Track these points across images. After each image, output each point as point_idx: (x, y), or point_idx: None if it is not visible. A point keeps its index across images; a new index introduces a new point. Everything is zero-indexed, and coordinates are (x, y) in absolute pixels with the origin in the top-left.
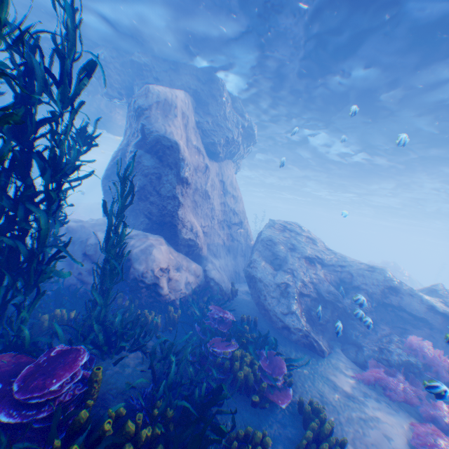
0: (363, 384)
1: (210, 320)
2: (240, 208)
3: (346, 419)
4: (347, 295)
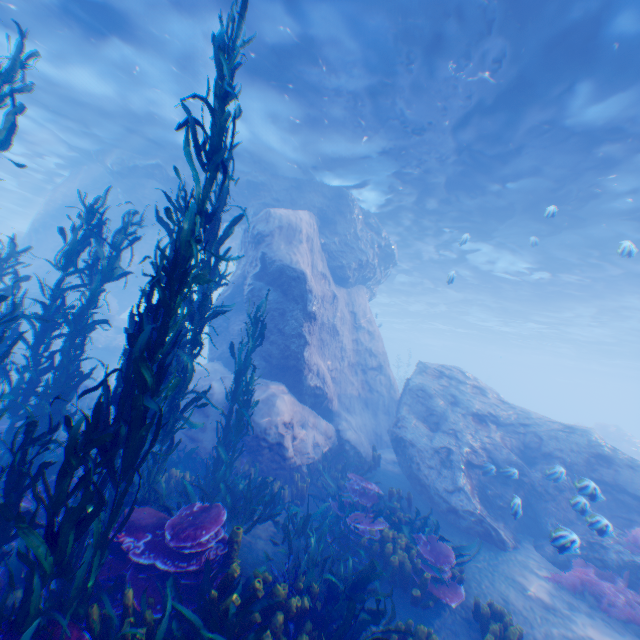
0: (567, 592)
1: (349, 492)
2: (379, 347)
3: (543, 636)
4: (536, 466)
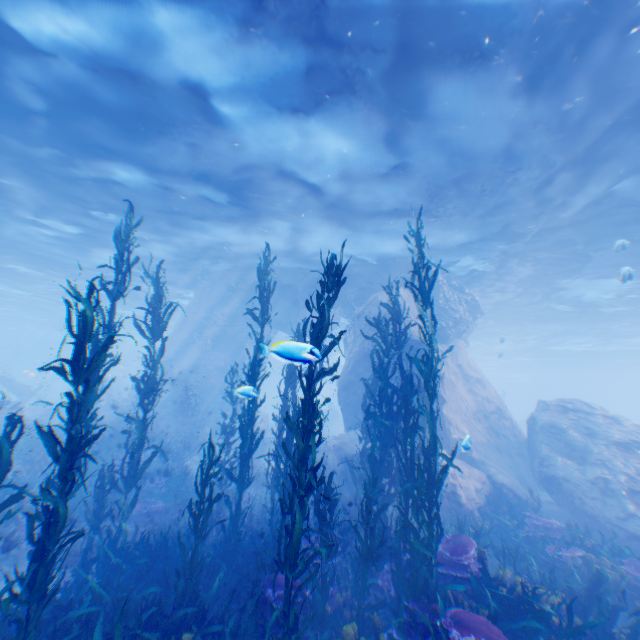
0: None
1: (531, 527)
2: (492, 393)
3: None
4: None
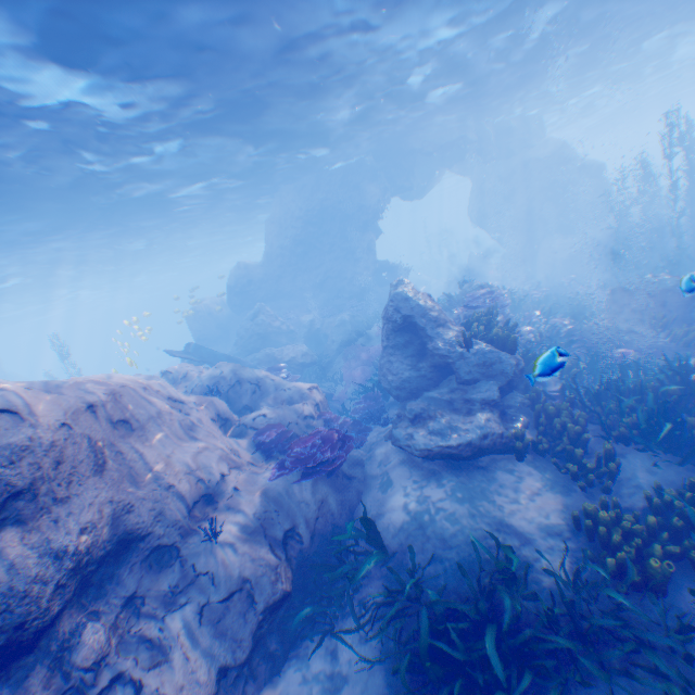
0: None
1: None
2: None
3: None
4: None
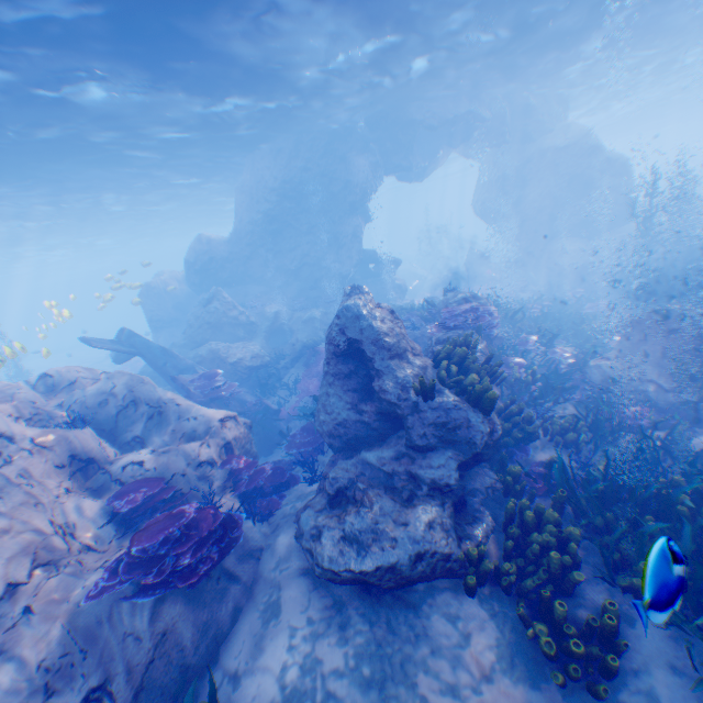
0: None
1: None
2: None
3: None
4: None
